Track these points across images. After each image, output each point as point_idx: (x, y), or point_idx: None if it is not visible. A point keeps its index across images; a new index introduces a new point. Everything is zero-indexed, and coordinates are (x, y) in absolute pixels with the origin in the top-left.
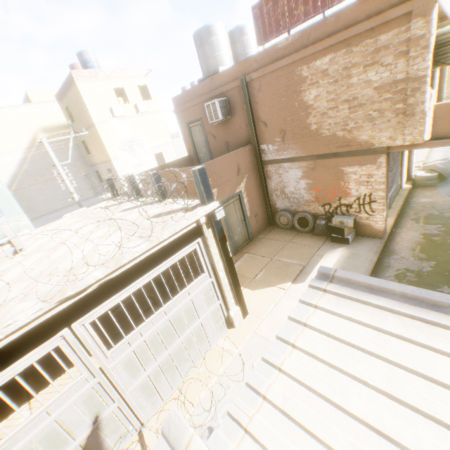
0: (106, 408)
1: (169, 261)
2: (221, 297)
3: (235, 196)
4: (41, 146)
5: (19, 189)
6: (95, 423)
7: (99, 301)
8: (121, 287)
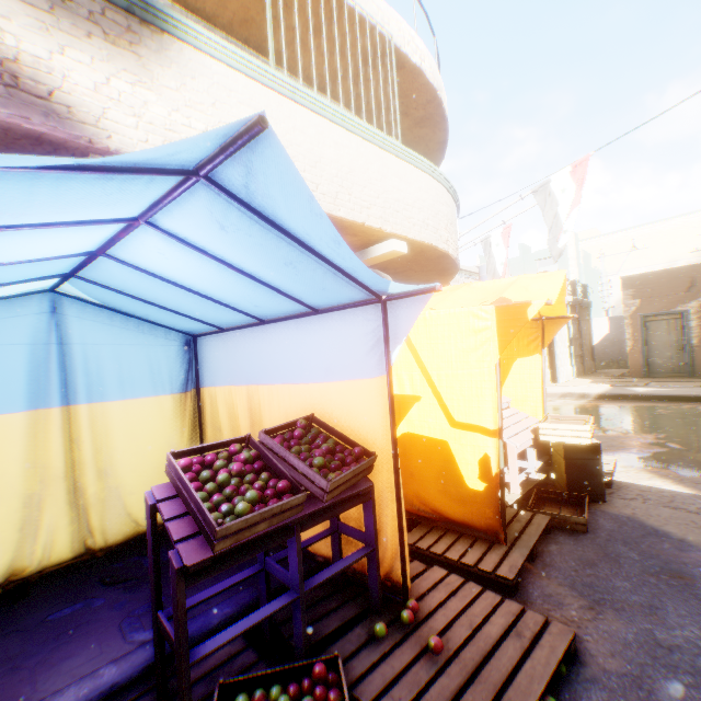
0: None
1: None
2: None
3: (672, 314)
4: (675, 261)
5: None
6: None
7: None
8: None
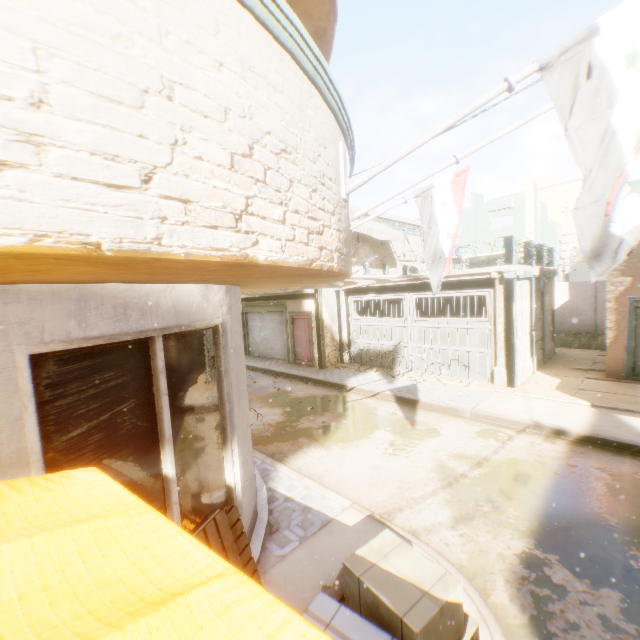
0: (404, 343)
1: (463, 293)
2: (494, 348)
3: None
4: None
5: (578, 261)
6: (398, 343)
7: (420, 290)
8: (431, 290)
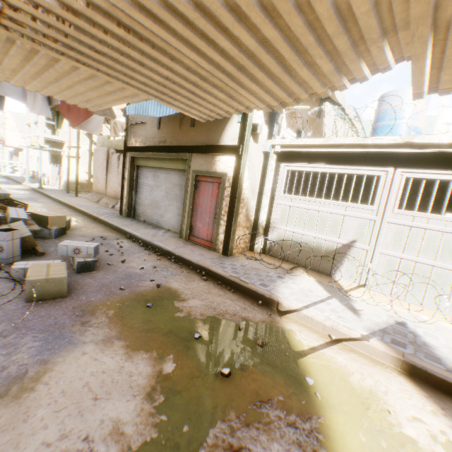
0: (361, 243)
1: None
2: None
3: None
4: None
5: None
6: (350, 242)
7: (424, 165)
8: (449, 167)
